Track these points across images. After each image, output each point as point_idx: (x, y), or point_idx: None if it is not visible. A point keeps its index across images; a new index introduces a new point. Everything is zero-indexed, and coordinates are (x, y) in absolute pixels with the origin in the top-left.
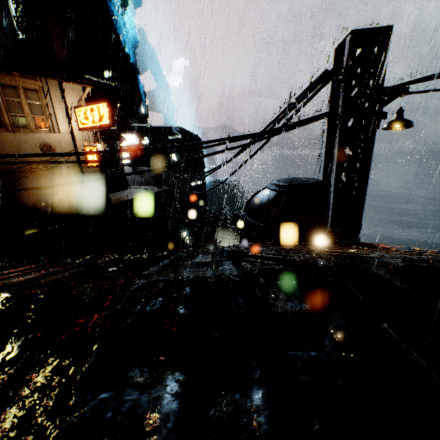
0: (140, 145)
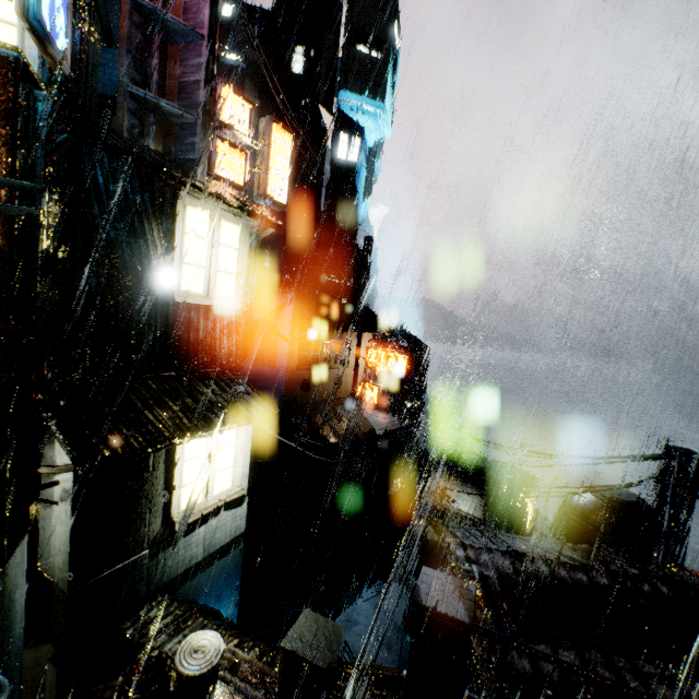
0: None
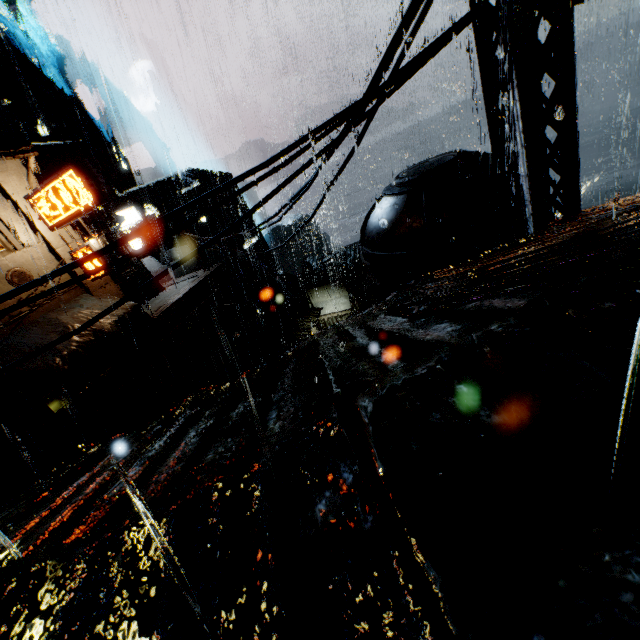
0: (146, 220)
